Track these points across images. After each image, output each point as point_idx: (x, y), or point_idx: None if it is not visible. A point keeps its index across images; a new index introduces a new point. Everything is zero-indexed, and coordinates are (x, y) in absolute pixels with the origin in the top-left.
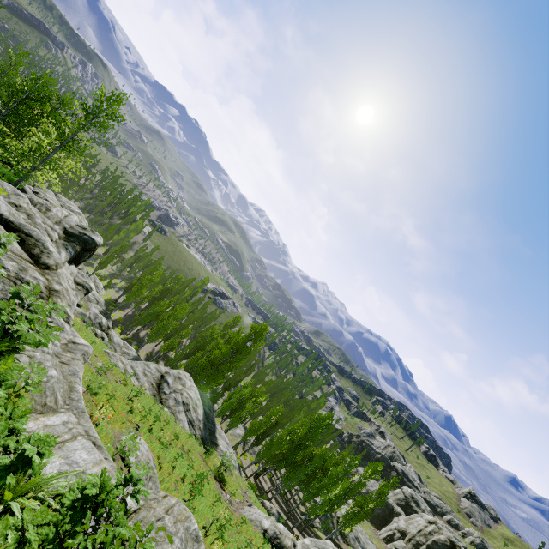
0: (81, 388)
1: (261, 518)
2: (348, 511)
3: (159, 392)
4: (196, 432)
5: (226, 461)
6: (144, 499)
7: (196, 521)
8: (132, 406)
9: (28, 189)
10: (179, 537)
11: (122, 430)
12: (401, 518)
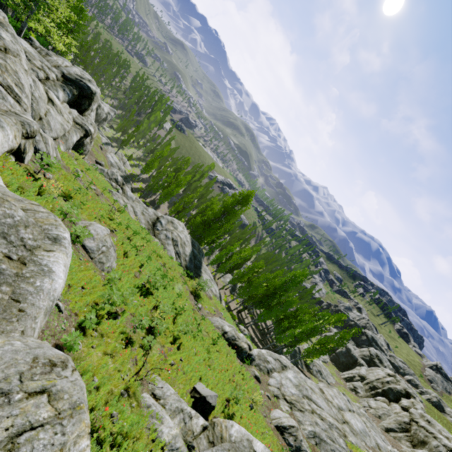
0: (2, 134)
1: (223, 325)
2: (310, 346)
3: (154, 228)
4: (181, 262)
5: (201, 283)
6: (2, 194)
7: (151, 300)
8: (112, 216)
9: (38, 43)
10: (5, 211)
11: (91, 221)
12: (362, 368)
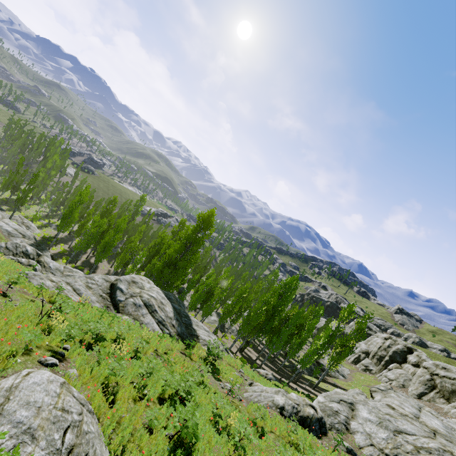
0: None
1: (271, 397)
2: (333, 353)
3: (113, 301)
4: (169, 331)
5: (213, 349)
6: None
7: None
8: (47, 324)
9: None
10: None
11: (5, 370)
12: (361, 343)
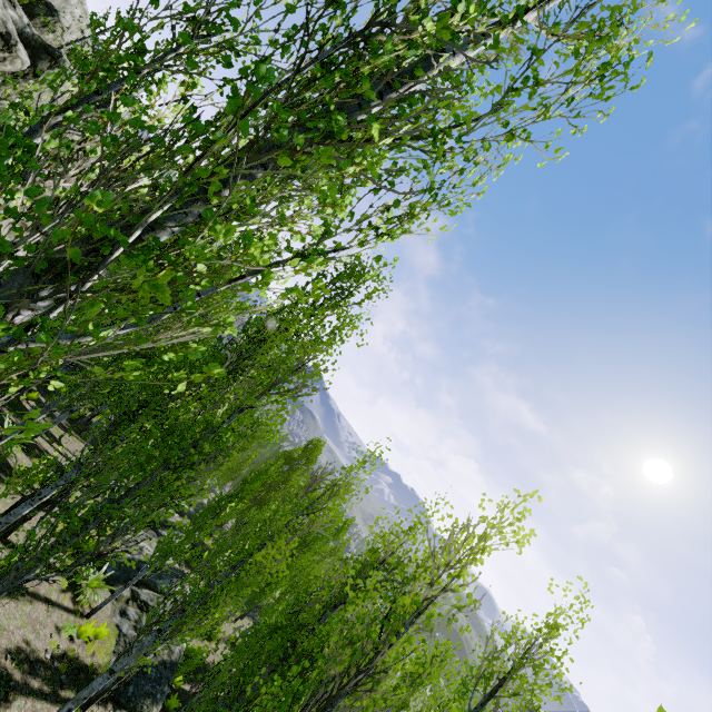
0: None
1: None
2: None
3: None
4: None
5: None
6: None
7: None
8: None
9: None
10: None
11: None
12: None
